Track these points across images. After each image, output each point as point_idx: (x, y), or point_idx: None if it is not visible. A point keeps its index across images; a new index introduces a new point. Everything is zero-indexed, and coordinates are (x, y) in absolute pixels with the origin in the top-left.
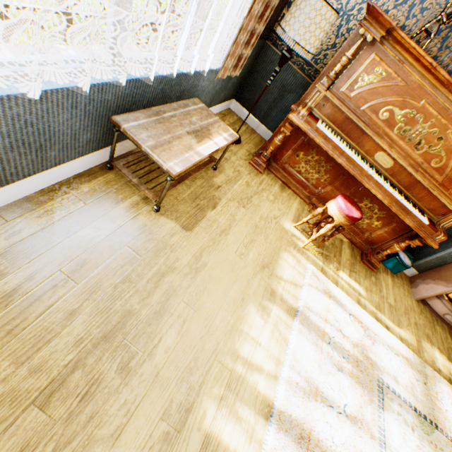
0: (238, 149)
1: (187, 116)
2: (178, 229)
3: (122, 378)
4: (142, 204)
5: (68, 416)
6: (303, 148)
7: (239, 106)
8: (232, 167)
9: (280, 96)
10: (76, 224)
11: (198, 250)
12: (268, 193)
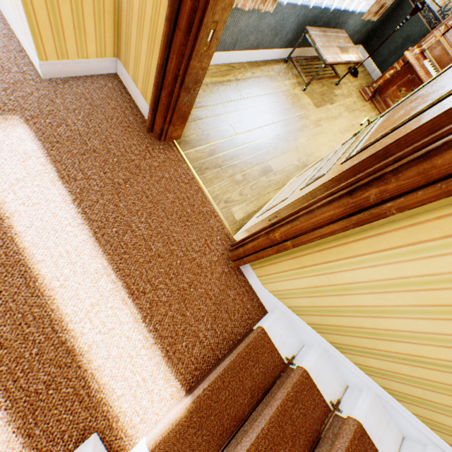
0: (353, 81)
1: (337, 38)
2: (311, 104)
3: (284, 140)
4: (297, 85)
5: (269, 138)
6: (406, 85)
7: (364, 51)
8: (346, 89)
9: (402, 45)
10: (271, 81)
11: (319, 118)
12: (366, 114)
